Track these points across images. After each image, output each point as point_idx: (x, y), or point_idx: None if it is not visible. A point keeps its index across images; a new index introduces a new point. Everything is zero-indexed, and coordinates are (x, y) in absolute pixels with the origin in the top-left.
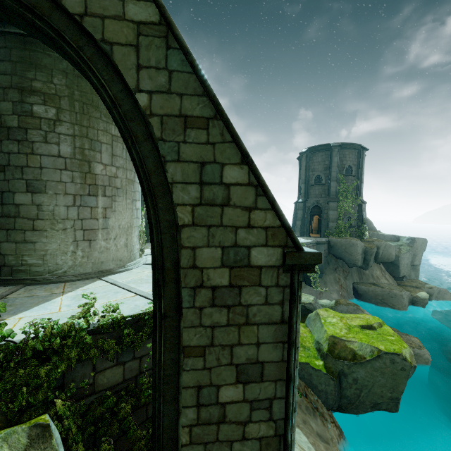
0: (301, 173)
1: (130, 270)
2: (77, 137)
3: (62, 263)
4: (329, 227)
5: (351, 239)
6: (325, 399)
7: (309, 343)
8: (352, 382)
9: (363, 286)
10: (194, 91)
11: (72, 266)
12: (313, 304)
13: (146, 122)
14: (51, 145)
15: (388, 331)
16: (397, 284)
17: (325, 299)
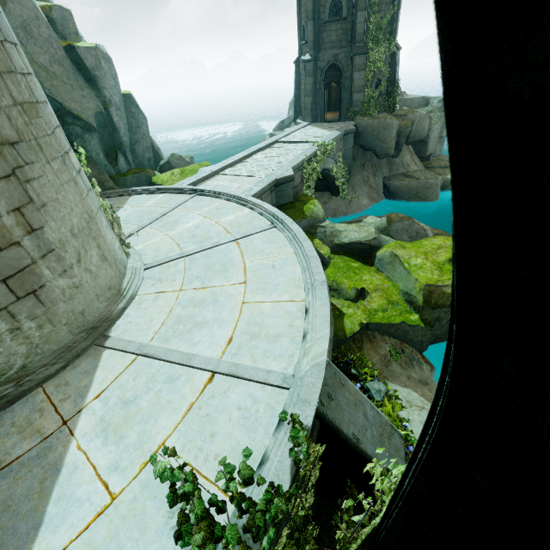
0: None
1: (135, 296)
2: None
3: (5, 359)
4: (354, 103)
5: (387, 118)
6: (420, 347)
7: (395, 296)
8: (445, 323)
9: (397, 182)
10: None
11: (29, 351)
12: (378, 237)
13: None
14: None
15: None
16: (424, 167)
17: (369, 216)
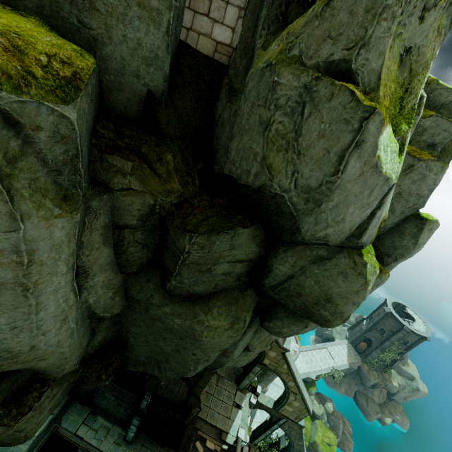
0: (378, 312)
1: (268, 389)
2: (274, 376)
3: None
4: (367, 358)
5: (371, 377)
6: None
7: (308, 434)
8: None
9: (360, 398)
10: (302, 450)
11: None
12: (320, 416)
13: (294, 448)
14: (267, 377)
15: (334, 449)
16: (384, 401)
17: (331, 402)
